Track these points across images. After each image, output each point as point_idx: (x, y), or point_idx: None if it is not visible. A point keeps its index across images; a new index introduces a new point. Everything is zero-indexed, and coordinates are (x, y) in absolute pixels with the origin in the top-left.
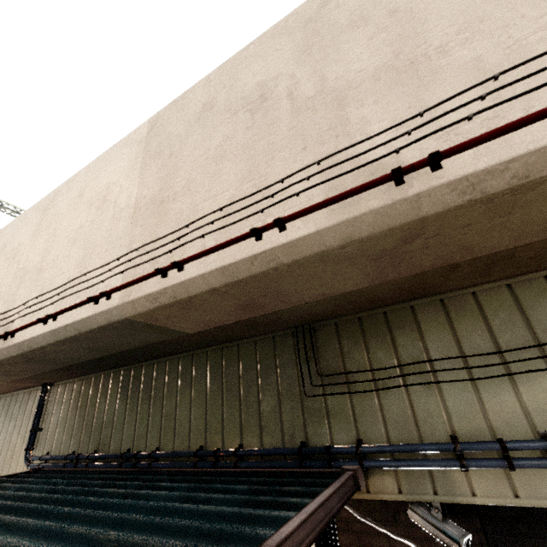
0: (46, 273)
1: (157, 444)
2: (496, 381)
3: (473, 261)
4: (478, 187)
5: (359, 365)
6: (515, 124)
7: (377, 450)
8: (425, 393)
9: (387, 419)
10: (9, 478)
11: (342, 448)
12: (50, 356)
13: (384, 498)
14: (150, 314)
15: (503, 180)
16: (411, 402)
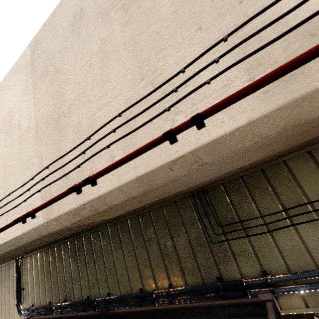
0: None
1: (107, 290)
2: None
3: None
4: None
5: (250, 213)
6: None
7: (283, 280)
8: (311, 228)
9: (283, 252)
10: None
11: (253, 281)
12: (7, 256)
13: (294, 312)
14: (76, 223)
15: None
16: (301, 237)
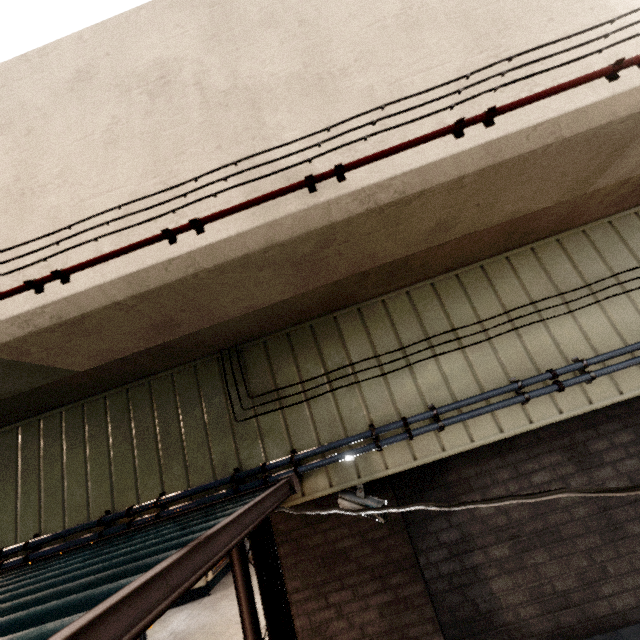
0: None
1: (36, 530)
2: (400, 373)
3: (378, 269)
4: (372, 199)
5: (290, 380)
6: (394, 149)
7: (309, 454)
8: (348, 394)
9: (318, 424)
10: None
11: (277, 462)
12: None
13: (317, 496)
14: (18, 344)
15: (389, 194)
16: (337, 405)
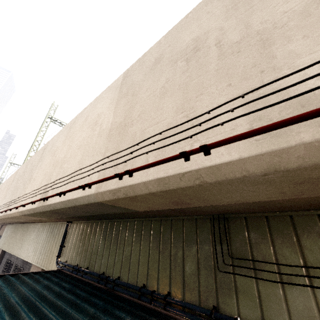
0: (65, 165)
1: (119, 274)
2: None
3: None
4: None
5: (265, 256)
6: None
7: None
8: None
9: (292, 311)
10: (47, 272)
11: None
12: (65, 212)
13: None
14: (112, 201)
15: None
16: (318, 304)
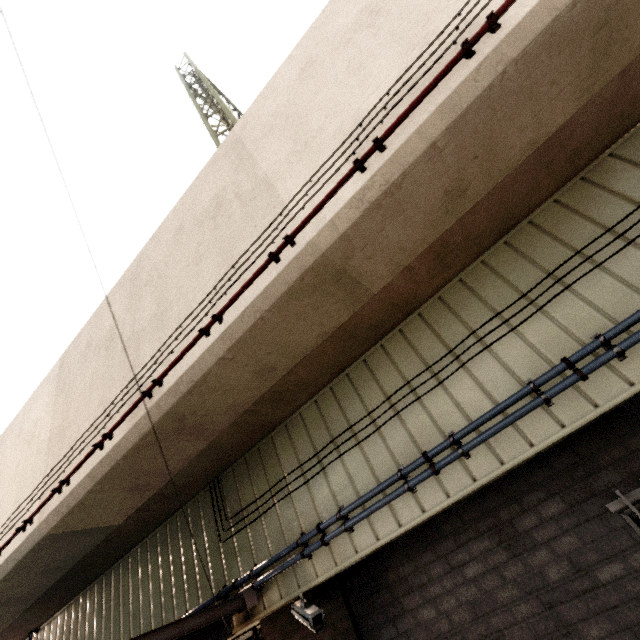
0: None
1: None
2: (317, 478)
3: (257, 405)
4: (178, 391)
5: (249, 499)
6: (176, 360)
7: (260, 569)
8: (285, 506)
9: (269, 538)
10: None
11: (241, 578)
12: (11, 594)
13: (274, 608)
14: (63, 524)
15: (185, 385)
16: (279, 517)
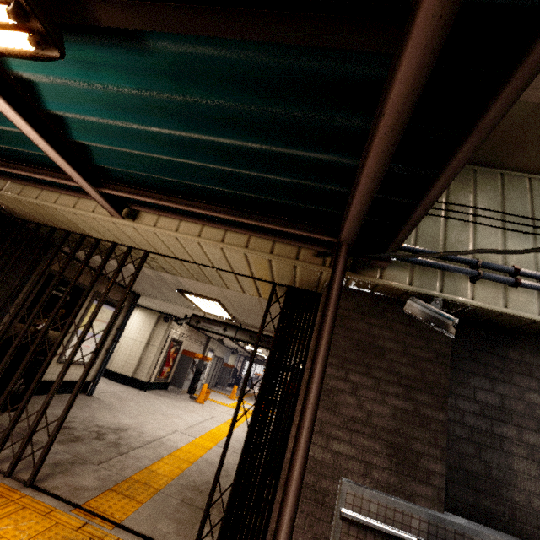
0: None
1: None
2: (521, 237)
3: None
4: None
5: None
6: None
7: (408, 248)
8: (461, 228)
9: (420, 236)
10: None
11: None
12: None
13: (393, 285)
14: None
15: None
16: (446, 231)
